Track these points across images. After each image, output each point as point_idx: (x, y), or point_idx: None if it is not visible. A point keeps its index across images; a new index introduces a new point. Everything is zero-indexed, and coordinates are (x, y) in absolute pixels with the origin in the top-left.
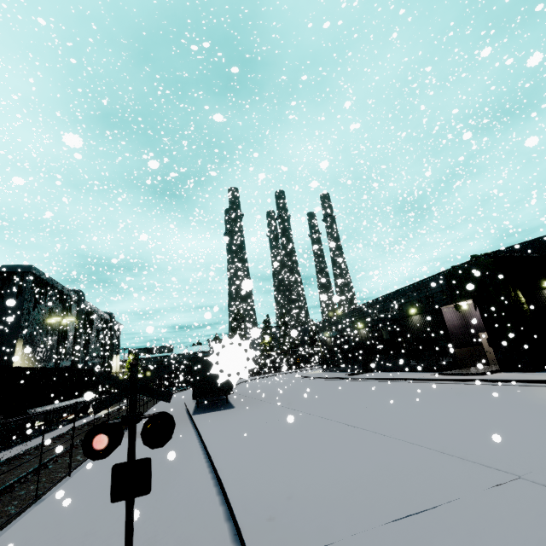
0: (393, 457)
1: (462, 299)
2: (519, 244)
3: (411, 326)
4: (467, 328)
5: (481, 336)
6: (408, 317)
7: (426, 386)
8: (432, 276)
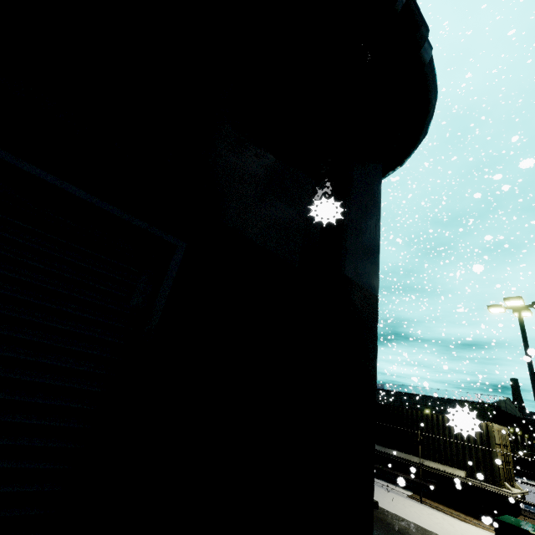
0: None
1: None
2: (496, 402)
3: None
4: None
5: None
6: None
7: None
8: (450, 399)
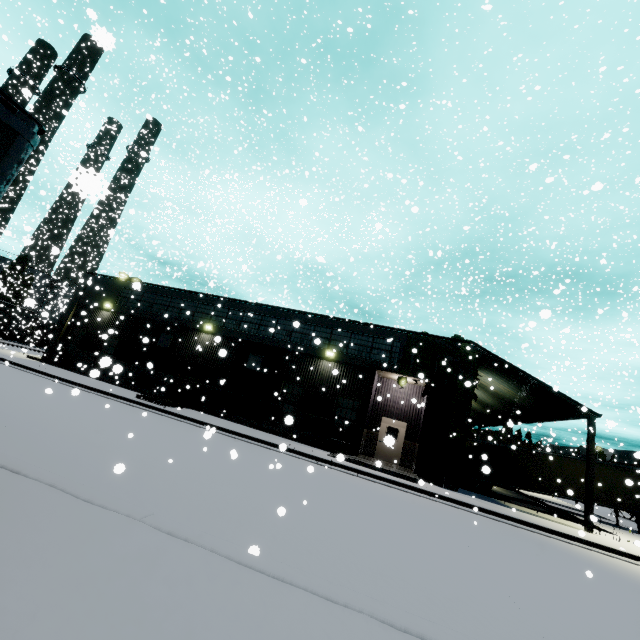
0: None
1: (416, 375)
2: None
3: (313, 371)
4: (372, 405)
5: (384, 421)
6: (314, 358)
7: (375, 487)
8: (390, 328)
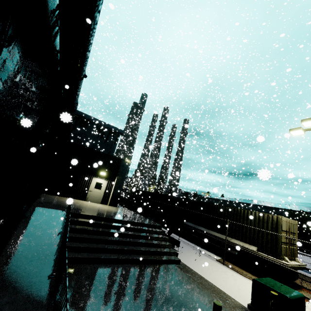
0: None
1: None
2: None
3: None
4: None
5: None
6: None
7: None
8: (280, 208)
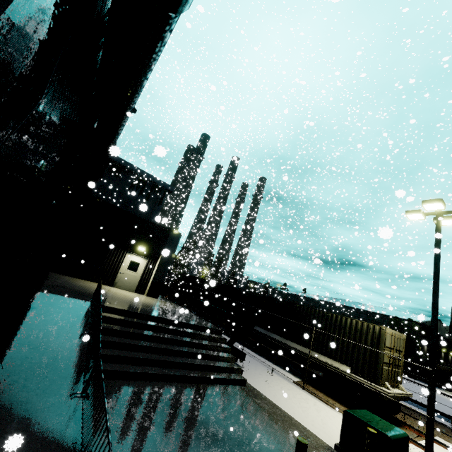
0: (446, 407)
1: None
2: (425, 321)
3: None
4: None
5: None
6: None
7: None
8: (381, 314)
